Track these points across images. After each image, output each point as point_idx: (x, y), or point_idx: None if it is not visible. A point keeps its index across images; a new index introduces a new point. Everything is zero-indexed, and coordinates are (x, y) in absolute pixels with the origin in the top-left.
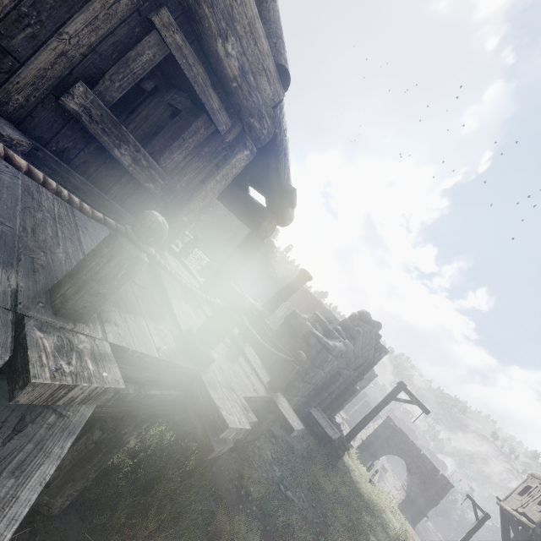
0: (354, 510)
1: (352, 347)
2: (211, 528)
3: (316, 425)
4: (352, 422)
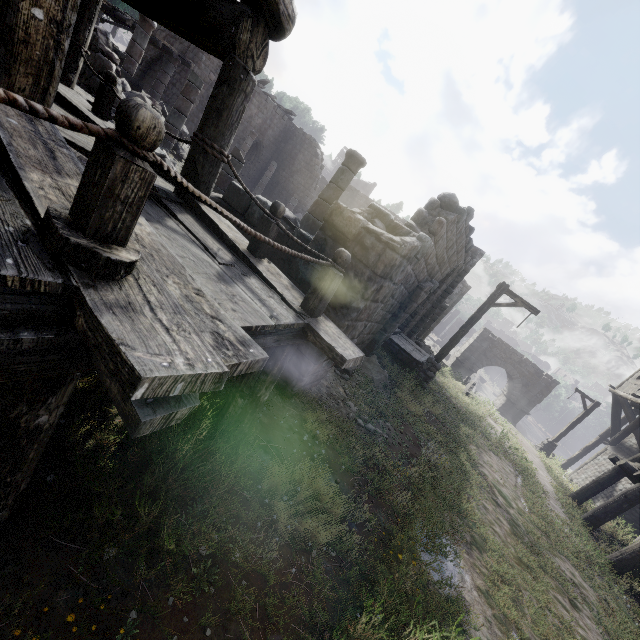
0: (450, 426)
1: (431, 242)
2: (263, 486)
3: (400, 352)
4: (444, 342)
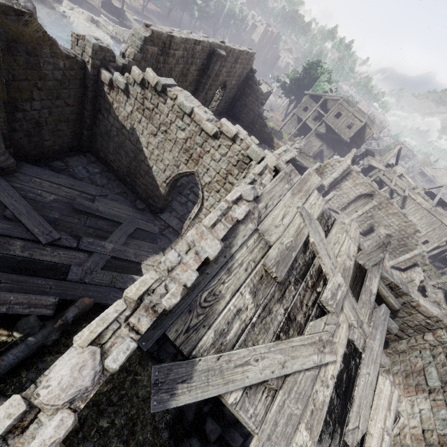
0: None
1: None
2: None
3: None
4: None
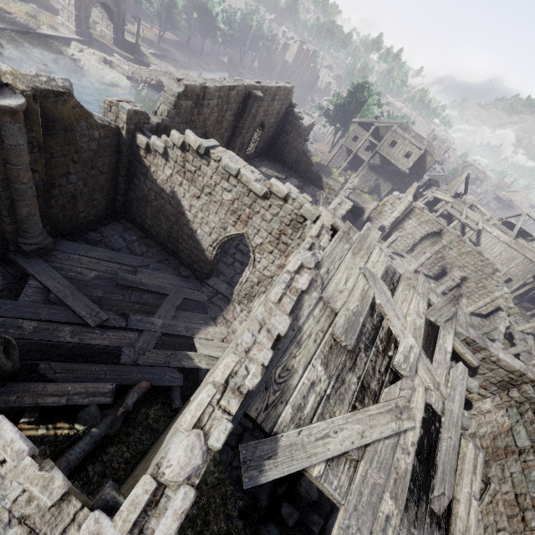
0: None
1: None
2: None
3: None
4: (86, 31)
